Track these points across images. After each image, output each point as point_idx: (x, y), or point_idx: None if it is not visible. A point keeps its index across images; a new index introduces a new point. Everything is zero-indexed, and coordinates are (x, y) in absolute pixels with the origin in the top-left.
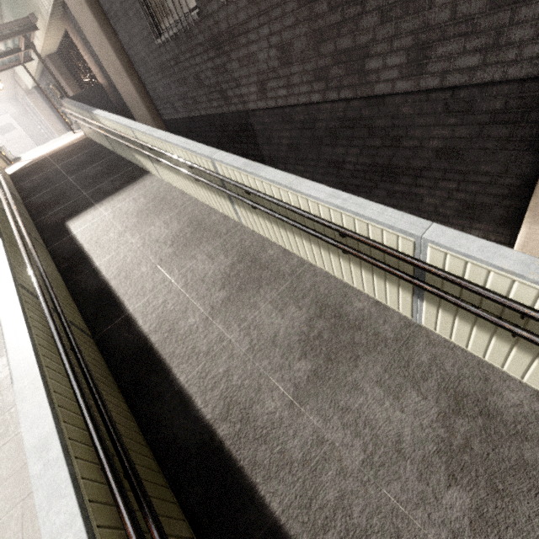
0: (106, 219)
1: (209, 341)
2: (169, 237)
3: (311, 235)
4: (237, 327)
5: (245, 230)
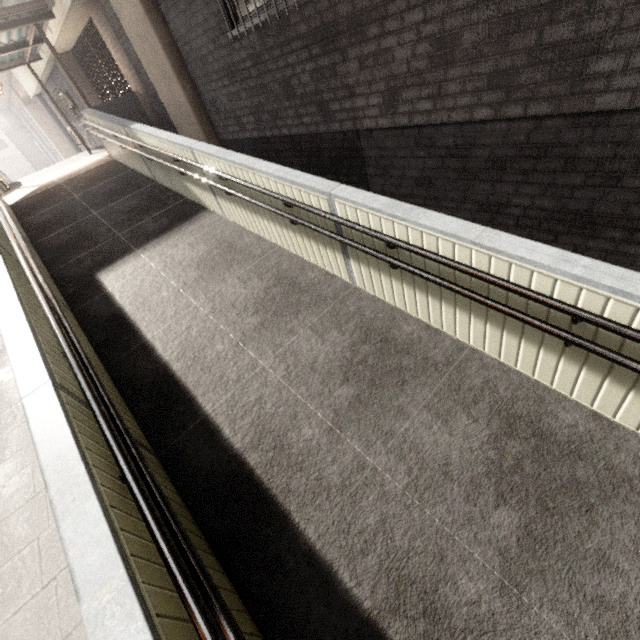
0: (153, 271)
1: (341, 468)
2: (250, 300)
3: (506, 315)
4: (381, 446)
5: (361, 294)
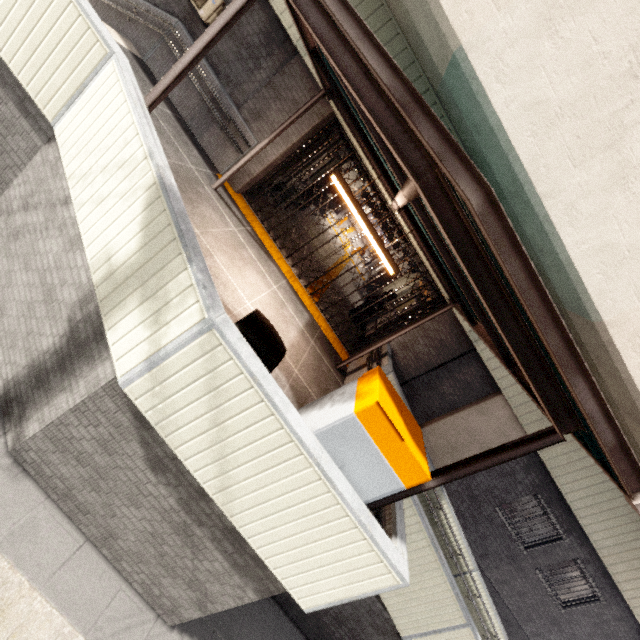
0: None
1: None
2: None
3: None
4: None
5: None
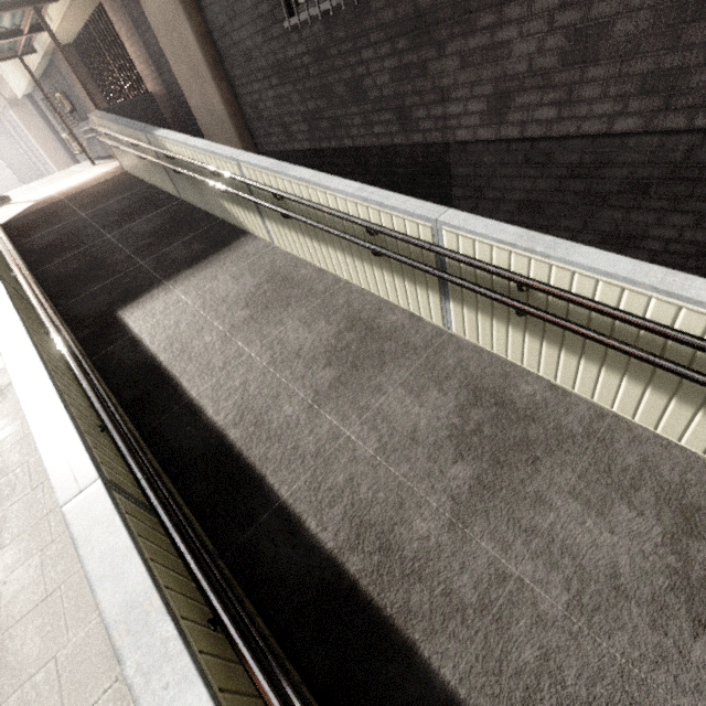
0: (190, 309)
1: (474, 578)
2: (318, 348)
3: (696, 382)
4: (522, 547)
5: (459, 343)
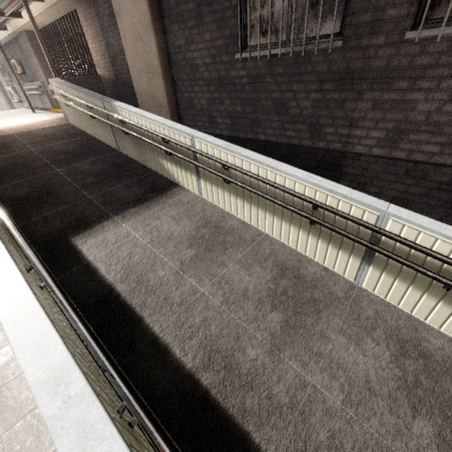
0: (140, 243)
1: None
2: (261, 291)
3: None
4: None
5: (369, 296)
